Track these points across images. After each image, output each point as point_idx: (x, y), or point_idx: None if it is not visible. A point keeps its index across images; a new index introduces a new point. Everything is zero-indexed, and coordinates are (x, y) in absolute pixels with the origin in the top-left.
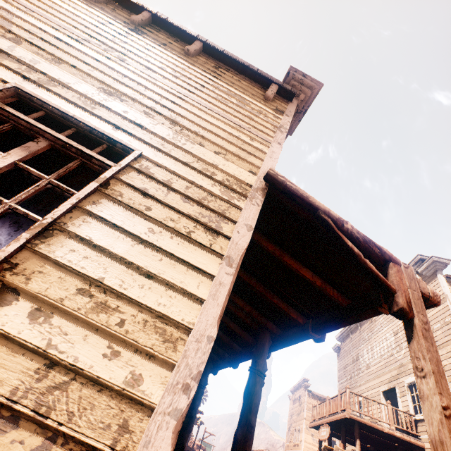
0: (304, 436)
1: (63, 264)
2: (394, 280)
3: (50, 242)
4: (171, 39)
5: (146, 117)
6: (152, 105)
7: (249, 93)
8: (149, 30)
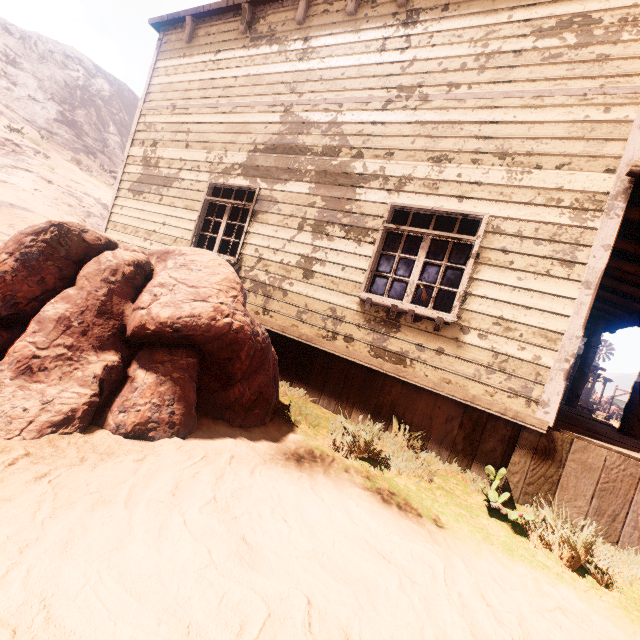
0: None
1: (480, 313)
2: None
3: (467, 303)
4: None
5: (476, 168)
6: (475, 146)
7: None
8: None
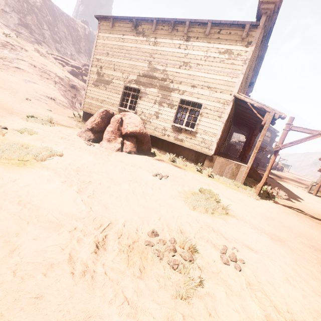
0: None
1: (200, 129)
2: (264, 118)
3: (198, 126)
4: (199, 28)
5: (202, 90)
6: (202, 84)
7: (234, 41)
8: (190, 31)
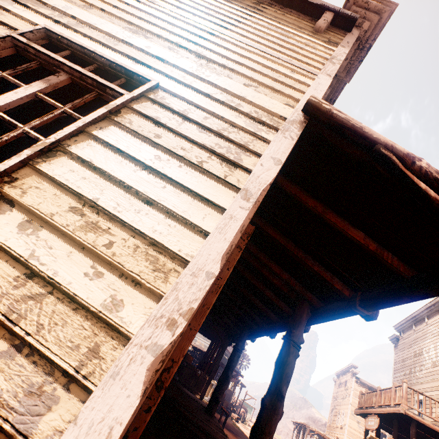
0: (348, 421)
1: (60, 182)
2: None
3: (51, 161)
4: None
5: (170, 51)
6: (178, 40)
7: (294, 26)
8: None
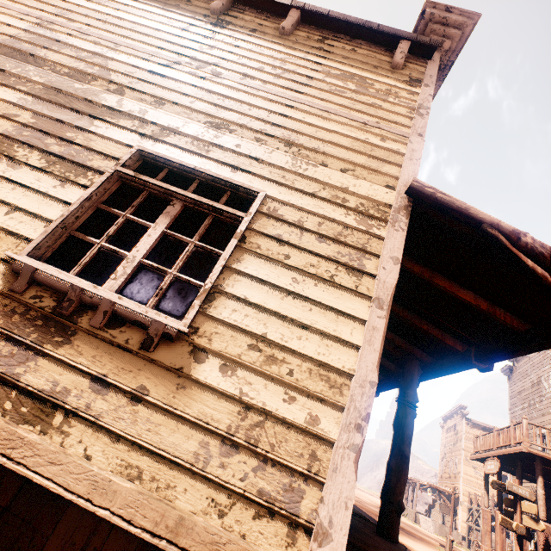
0: (462, 468)
1: (231, 324)
2: None
3: (215, 305)
4: (260, 18)
5: (260, 145)
6: (261, 127)
7: (369, 66)
8: (233, 15)
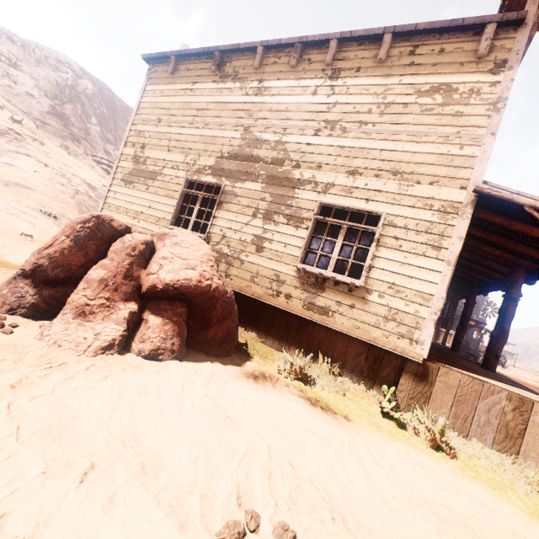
0: None
1: (379, 280)
2: None
3: (371, 273)
4: (360, 50)
5: (378, 181)
6: (377, 165)
7: (455, 66)
8: (341, 59)
